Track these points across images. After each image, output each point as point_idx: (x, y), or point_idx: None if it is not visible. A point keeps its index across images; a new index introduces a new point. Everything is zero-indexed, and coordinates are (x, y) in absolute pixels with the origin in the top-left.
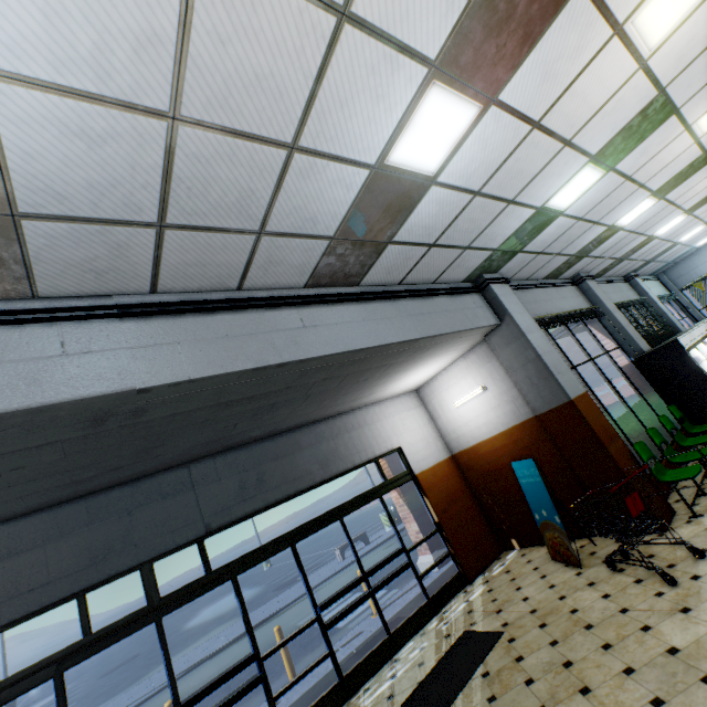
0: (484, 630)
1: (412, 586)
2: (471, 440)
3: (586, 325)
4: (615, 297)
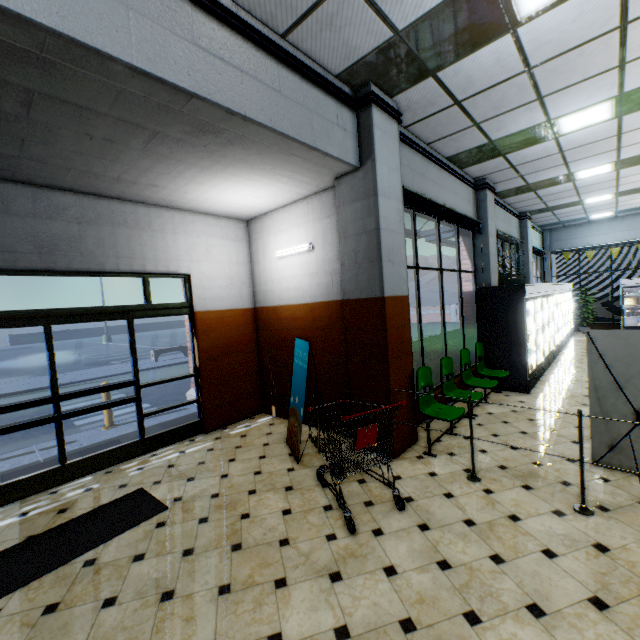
0: (156, 496)
1: (166, 412)
2: (277, 299)
3: (458, 234)
4: (501, 226)
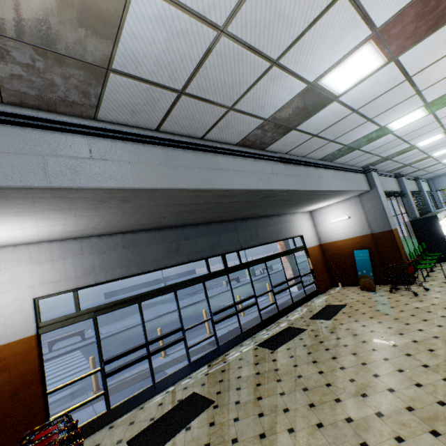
0: (336, 305)
1: (286, 295)
2: (333, 239)
3: (396, 199)
4: (409, 188)
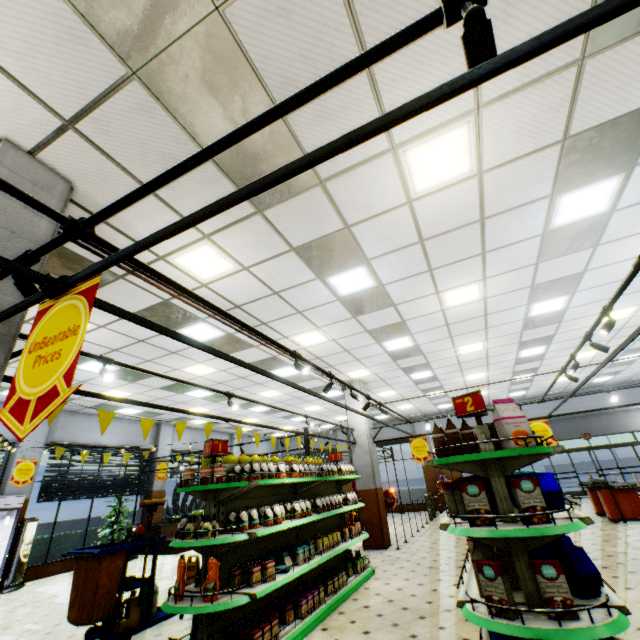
0: None
1: None
2: None
3: None
4: None
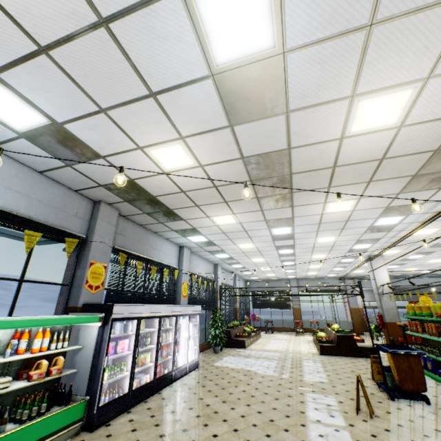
0: None
1: None
2: None
3: None
4: None
